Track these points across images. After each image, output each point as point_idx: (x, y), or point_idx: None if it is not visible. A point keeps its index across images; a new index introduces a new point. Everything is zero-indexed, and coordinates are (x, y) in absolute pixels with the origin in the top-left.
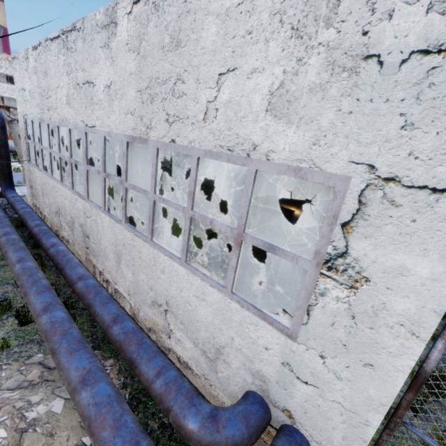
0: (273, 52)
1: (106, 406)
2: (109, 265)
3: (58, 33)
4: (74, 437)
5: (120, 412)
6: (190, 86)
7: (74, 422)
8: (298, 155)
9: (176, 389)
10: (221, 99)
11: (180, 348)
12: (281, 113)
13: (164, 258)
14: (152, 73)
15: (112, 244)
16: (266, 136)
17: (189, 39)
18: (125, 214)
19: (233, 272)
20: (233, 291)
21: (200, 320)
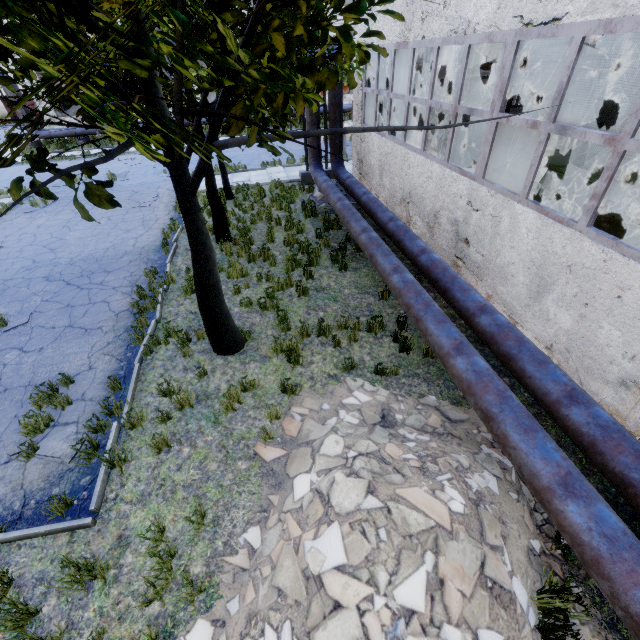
0: None
1: (627, 550)
2: (509, 292)
3: None
4: (523, 536)
5: None
6: None
7: (517, 515)
8: None
9: None
10: None
11: None
12: None
13: None
14: None
15: (530, 260)
16: None
17: None
18: (595, 208)
19: None
20: None
21: None
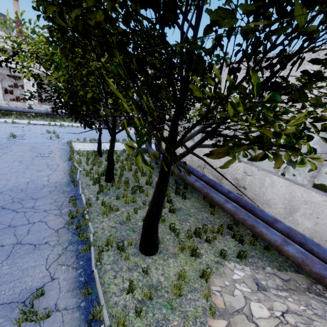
0: None
1: None
2: (273, 211)
3: None
4: None
5: None
6: None
7: None
8: None
9: None
10: None
11: None
12: None
13: None
14: None
15: (284, 198)
16: None
17: None
18: (313, 181)
19: None
20: None
21: None
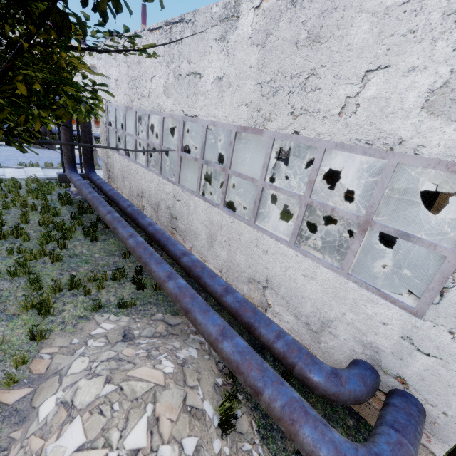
0: (440, 52)
1: (248, 354)
2: (199, 244)
3: (159, 24)
4: (212, 377)
5: (260, 360)
6: (327, 81)
7: (208, 366)
8: (455, 151)
9: (297, 350)
10: (365, 95)
11: (277, 320)
12: (441, 111)
13: (270, 241)
14: (278, 67)
15: (205, 225)
16: (417, 132)
17: (333, 35)
18: (224, 199)
19: (353, 255)
20: (348, 273)
21: (306, 296)
